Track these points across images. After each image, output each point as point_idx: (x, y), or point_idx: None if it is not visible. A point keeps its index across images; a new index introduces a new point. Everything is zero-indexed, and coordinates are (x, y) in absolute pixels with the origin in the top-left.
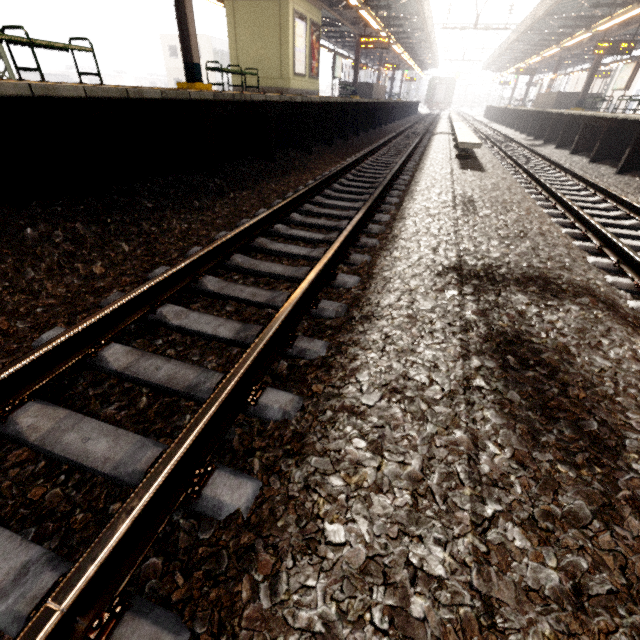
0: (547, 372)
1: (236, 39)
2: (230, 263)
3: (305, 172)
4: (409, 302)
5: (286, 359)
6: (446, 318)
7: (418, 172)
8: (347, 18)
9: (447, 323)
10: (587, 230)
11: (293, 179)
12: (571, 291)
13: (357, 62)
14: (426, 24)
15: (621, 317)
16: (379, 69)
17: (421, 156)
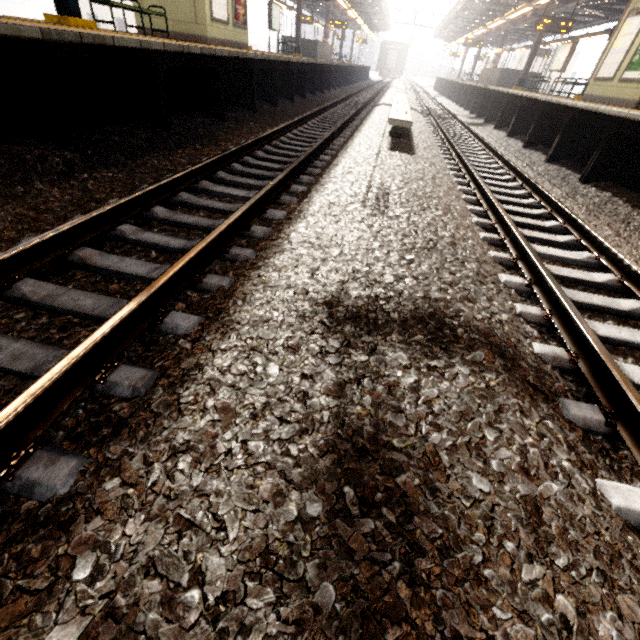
0: (397, 517)
1: None
2: (12, 294)
3: (208, 145)
4: (238, 375)
5: (5, 498)
6: (281, 406)
7: (342, 151)
8: None
9: (278, 417)
10: (506, 235)
11: (188, 154)
12: (466, 340)
13: (299, 14)
14: None
15: (520, 379)
16: (326, 25)
17: (354, 131)
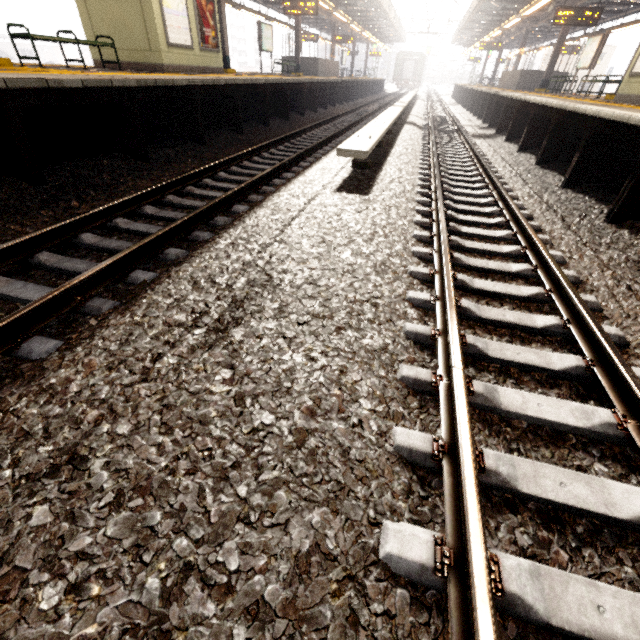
0: None
1: None
2: None
3: (93, 199)
4: None
5: None
6: None
7: (272, 196)
8: None
9: None
10: (447, 368)
11: (48, 217)
12: None
13: (298, 33)
14: None
15: None
16: (333, 42)
17: (317, 160)
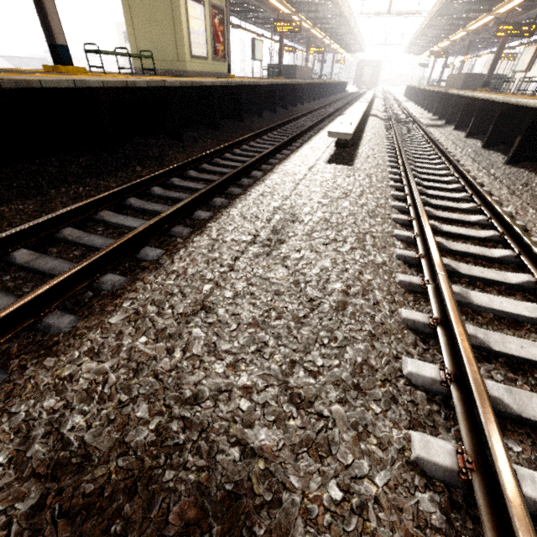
0: None
1: (132, 21)
2: None
3: (150, 166)
4: None
5: None
6: None
7: (278, 166)
8: (267, 4)
9: None
10: (432, 277)
11: (123, 177)
12: None
13: (281, 46)
14: (341, 9)
15: None
16: (307, 52)
17: (305, 141)
